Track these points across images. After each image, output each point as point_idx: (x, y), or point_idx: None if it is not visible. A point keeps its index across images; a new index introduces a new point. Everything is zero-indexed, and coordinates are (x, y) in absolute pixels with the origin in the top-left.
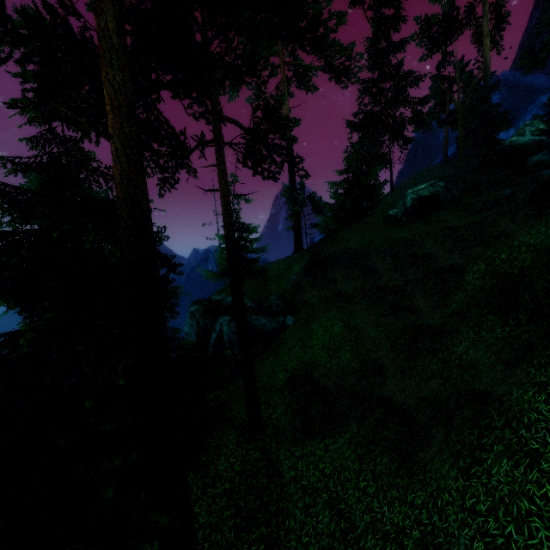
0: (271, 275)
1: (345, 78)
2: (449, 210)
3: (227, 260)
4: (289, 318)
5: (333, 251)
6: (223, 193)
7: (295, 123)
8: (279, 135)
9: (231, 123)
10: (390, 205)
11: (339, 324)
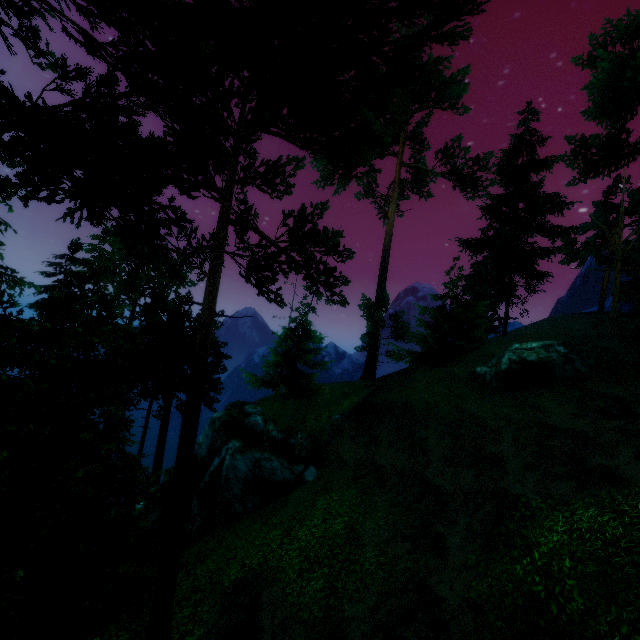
0: (319, 400)
1: (471, 189)
2: (559, 394)
3: (187, 394)
4: (311, 470)
5: (391, 398)
6: (205, 310)
7: (332, 241)
8: (327, 248)
9: (248, 229)
10: (489, 356)
11: (343, 517)
